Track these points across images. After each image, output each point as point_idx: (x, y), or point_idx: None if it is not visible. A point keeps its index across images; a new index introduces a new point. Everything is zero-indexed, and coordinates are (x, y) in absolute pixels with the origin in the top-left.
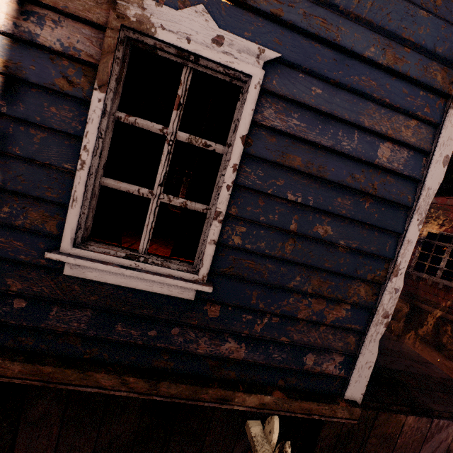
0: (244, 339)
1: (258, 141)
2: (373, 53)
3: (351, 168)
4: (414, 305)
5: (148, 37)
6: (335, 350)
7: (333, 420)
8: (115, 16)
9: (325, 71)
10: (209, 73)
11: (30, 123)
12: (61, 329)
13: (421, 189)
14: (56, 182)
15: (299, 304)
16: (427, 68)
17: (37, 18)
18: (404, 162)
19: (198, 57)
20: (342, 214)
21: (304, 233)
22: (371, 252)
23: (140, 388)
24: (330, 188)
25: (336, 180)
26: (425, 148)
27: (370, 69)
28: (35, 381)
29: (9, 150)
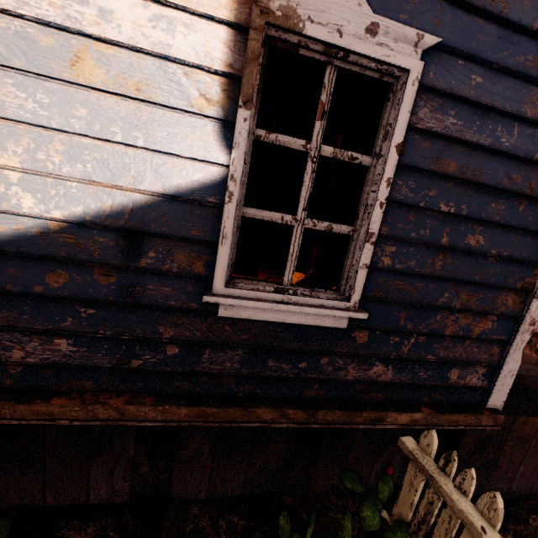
0: (391, 361)
1: (411, 148)
2: None
3: (508, 167)
4: None
5: (293, 34)
6: (480, 363)
7: (477, 428)
8: (258, 12)
9: (488, 54)
10: (357, 71)
11: (169, 155)
12: (215, 371)
13: None
14: (200, 219)
15: (446, 320)
16: None
17: (166, 24)
18: None
19: (348, 53)
20: (495, 221)
21: (455, 246)
22: (522, 259)
23: (299, 418)
24: (484, 193)
25: (492, 184)
26: None
27: (537, 44)
28: (201, 422)
29: (150, 188)
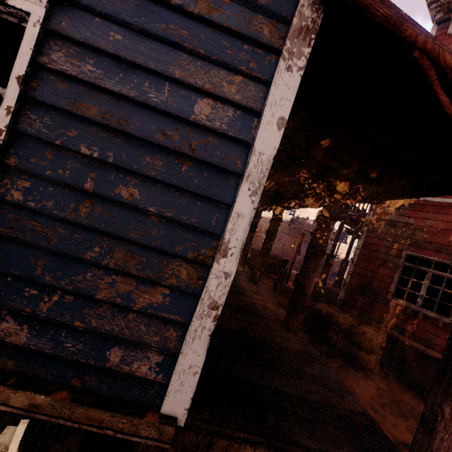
0: (28, 319)
1: (45, 86)
2: (182, 1)
3: (162, 123)
4: (393, 336)
5: None
6: (149, 346)
7: (134, 439)
8: None
9: (125, 16)
10: None
11: None
12: None
13: (251, 153)
14: None
15: (100, 281)
16: (251, 20)
17: None
18: (229, 121)
19: None
20: (151, 176)
21: (102, 194)
22: (191, 224)
23: None
24: (138, 145)
25: (142, 136)
26: (253, 107)
27: (181, 17)
28: None
29: None
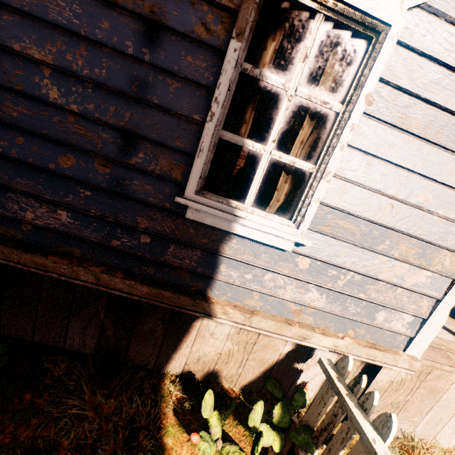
0: (325, 291)
1: (380, 101)
2: None
3: None
4: None
5: None
6: (407, 311)
7: (393, 368)
8: None
9: None
10: (342, 22)
11: (168, 72)
12: (176, 264)
13: None
14: (184, 132)
15: (383, 266)
16: None
17: None
18: None
19: (337, 2)
20: (447, 184)
21: (404, 199)
22: None
23: (236, 319)
24: (442, 155)
25: (451, 147)
26: None
27: None
28: (157, 302)
29: (148, 99)
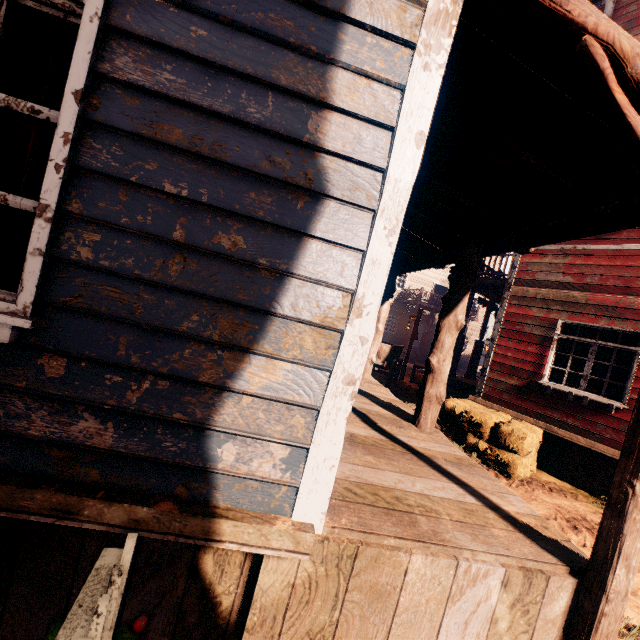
0: (112, 415)
1: (110, 104)
2: None
3: (268, 147)
4: (552, 433)
5: None
6: (271, 438)
7: (264, 553)
8: None
9: (209, 4)
10: (31, 6)
11: None
12: None
13: (384, 181)
14: None
15: (202, 359)
16: (374, 4)
17: None
18: (354, 141)
19: None
20: (258, 217)
21: (197, 245)
22: (314, 278)
23: None
24: (238, 178)
25: (243, 165)
26: (384, 120)
27: (283, 3)
28: None
29: None
